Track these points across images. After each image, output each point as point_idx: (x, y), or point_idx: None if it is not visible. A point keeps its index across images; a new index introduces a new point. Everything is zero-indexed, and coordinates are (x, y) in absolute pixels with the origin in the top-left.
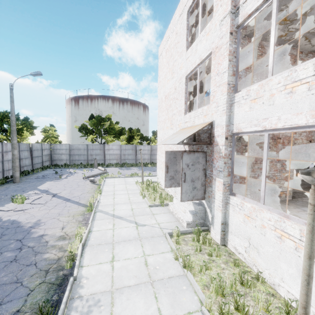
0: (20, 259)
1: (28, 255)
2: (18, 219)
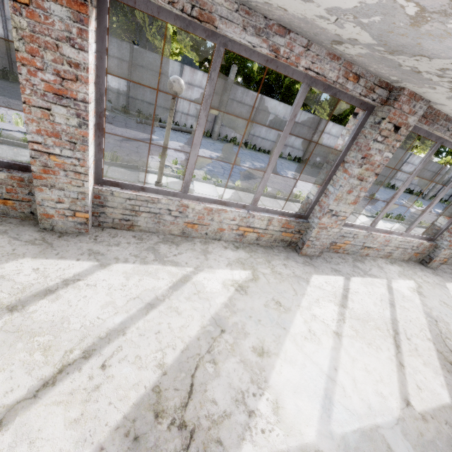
0: (402, 213)
1: (405, 215)
2: (410, 208)
